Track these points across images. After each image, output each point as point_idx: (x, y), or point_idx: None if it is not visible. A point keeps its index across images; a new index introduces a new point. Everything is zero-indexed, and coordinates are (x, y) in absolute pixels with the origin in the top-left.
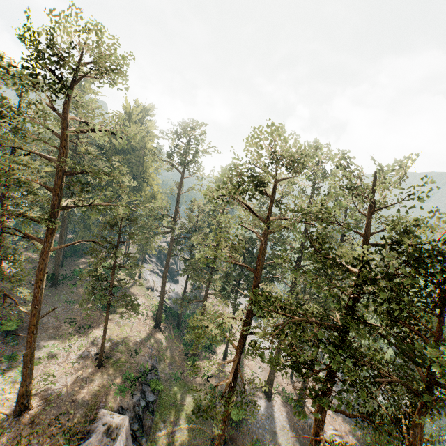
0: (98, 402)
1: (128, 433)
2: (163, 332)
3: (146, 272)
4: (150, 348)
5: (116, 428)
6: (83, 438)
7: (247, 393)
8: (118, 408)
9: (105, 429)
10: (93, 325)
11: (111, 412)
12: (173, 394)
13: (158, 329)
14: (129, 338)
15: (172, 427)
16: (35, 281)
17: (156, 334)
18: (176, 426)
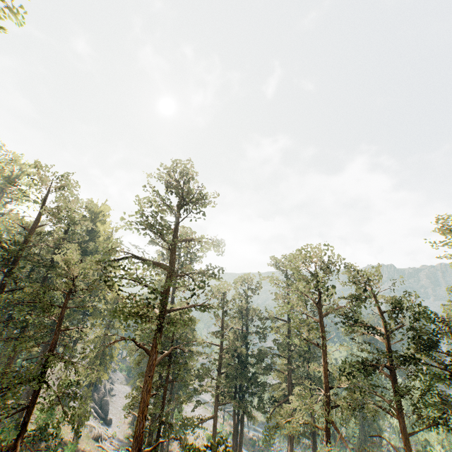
0: None
1: None
2: None
3: None
4: None
5: None
6: None
7: None
8: None
9: None
10: None
11: None
12: None
13: None
14: None
15: None
16: (141, 410)
17: None
18: None
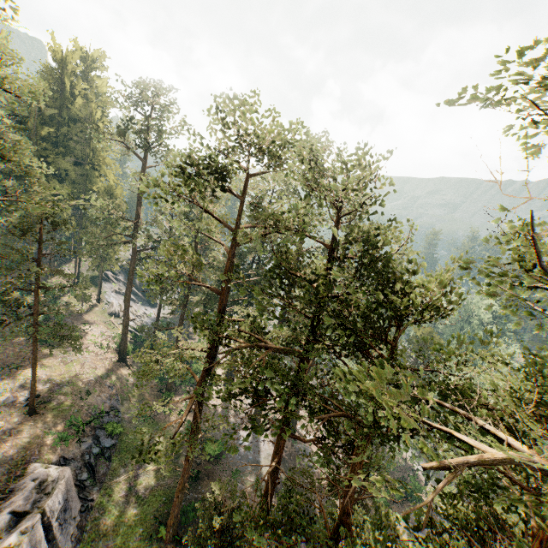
0: (28, 456)
1: (70, 485)
2: (130, 366)
3: (109, 294)
4: (110, 386)
5: (52, 482)
6: (5, 499)
7: (231, 426)
8: (59, 459)
9: (36, 485)
10: (25, 363)
11: (48, 465)
12: (139, 436)
13: (123, 363)
14: (78, 377)
15: (135, 471)
16: None
17: (120, 370)
18: (141, 470)
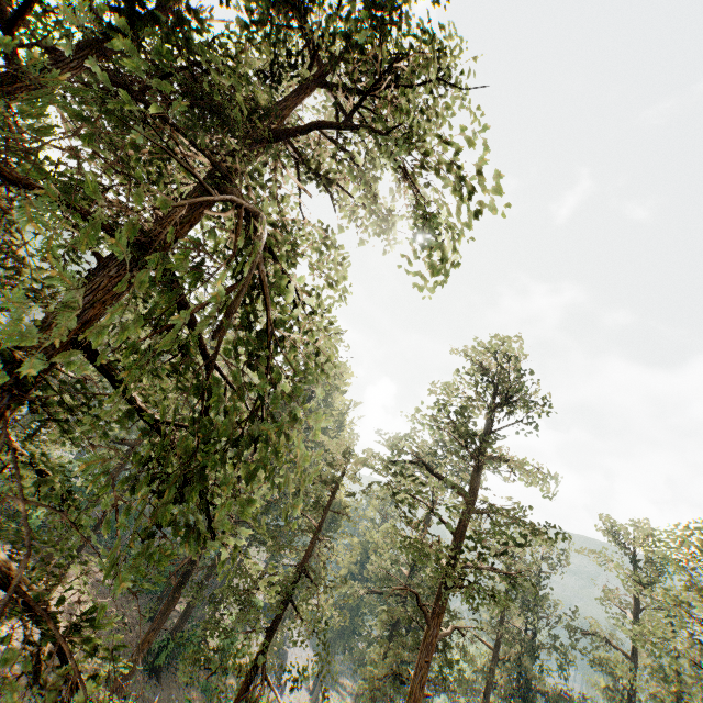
0: None
1: None
2: None
3: None
4: None
5: None
6: None
7: None
8: None
9: None
10: None
11: None
12: None
13: None
14: None
15: None
16: None
17: None
18: None
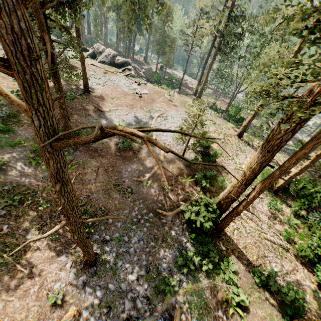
0: None
1: None
2: None
3: None
4: None
5: None
6: None
7: None
8: None
9: None
10: None
11: None
12: None
13: None
14: None
15: None
16: None
17: None
18: None
